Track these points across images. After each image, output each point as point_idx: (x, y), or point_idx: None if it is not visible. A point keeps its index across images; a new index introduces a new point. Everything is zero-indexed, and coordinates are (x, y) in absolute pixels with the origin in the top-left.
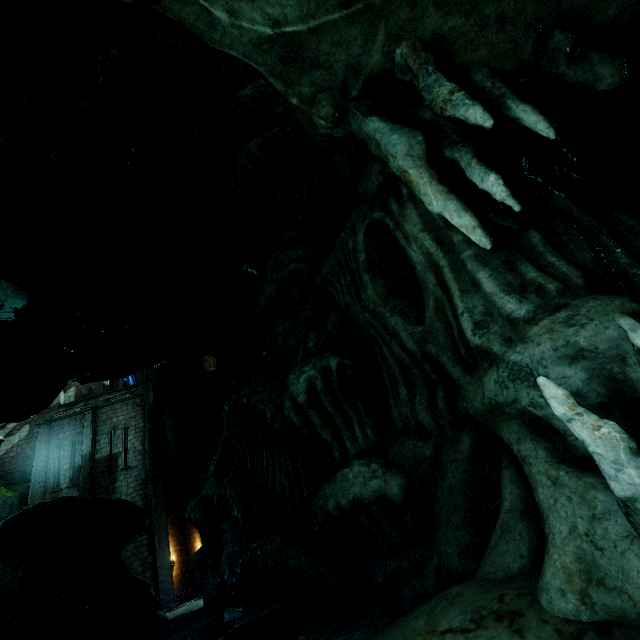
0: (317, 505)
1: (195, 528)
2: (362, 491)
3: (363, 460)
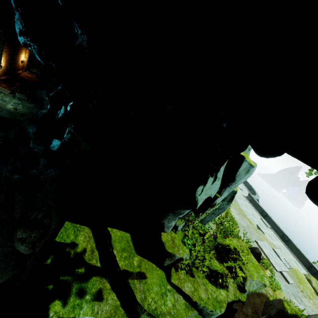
0: (14, 237)
1: (24, 47)
2: (20, 251)
3: (27, 244)
